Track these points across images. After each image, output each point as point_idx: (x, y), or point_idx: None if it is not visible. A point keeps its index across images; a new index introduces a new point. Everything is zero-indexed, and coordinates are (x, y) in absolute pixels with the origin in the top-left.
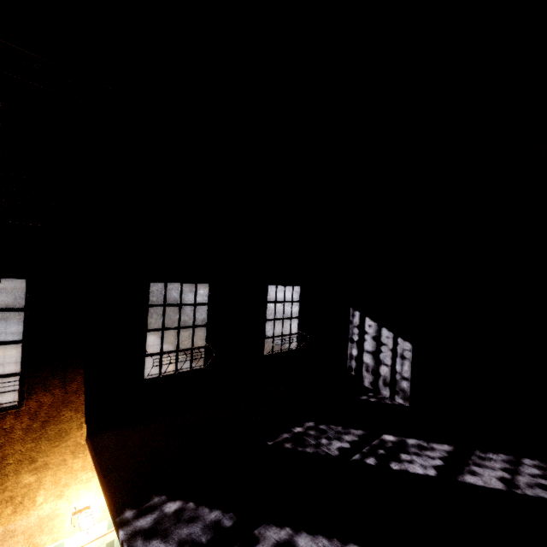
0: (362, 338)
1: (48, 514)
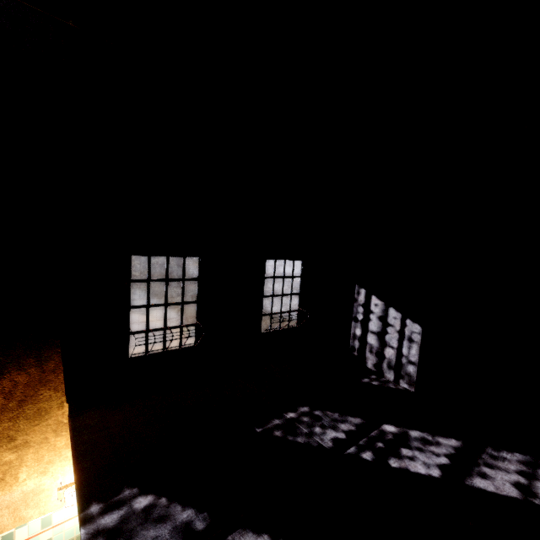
0: (367, 318)
1: (32, 490)
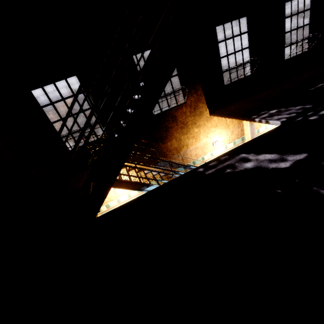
0: None
1: (205, 143)
